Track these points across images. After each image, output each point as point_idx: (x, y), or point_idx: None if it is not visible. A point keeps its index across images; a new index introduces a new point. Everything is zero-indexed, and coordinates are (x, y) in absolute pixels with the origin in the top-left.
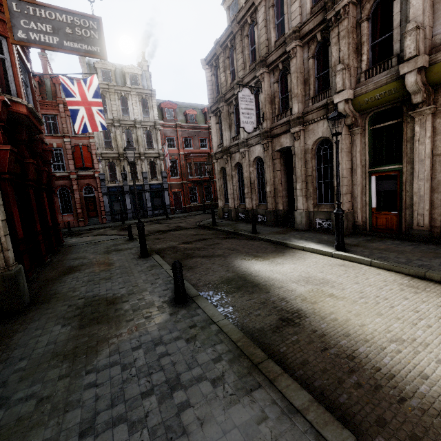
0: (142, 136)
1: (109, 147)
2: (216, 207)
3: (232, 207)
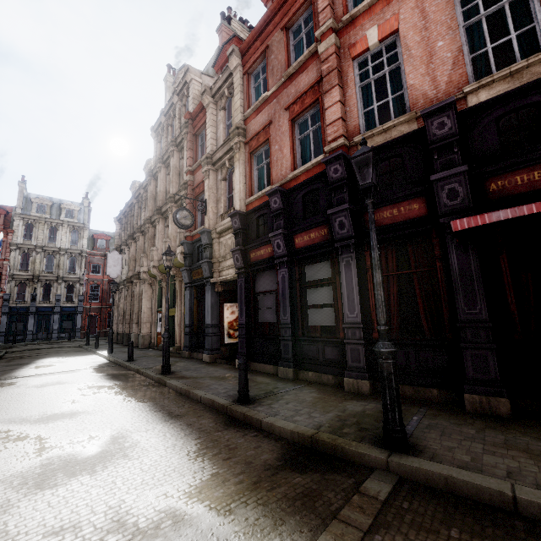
0: (65, 261)
1: (25, 269)
2: None
3: (115, 331)
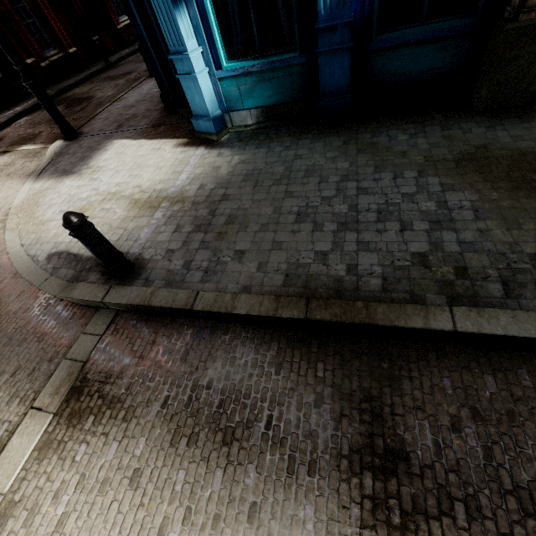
0: None
1: None
2: None
3: None
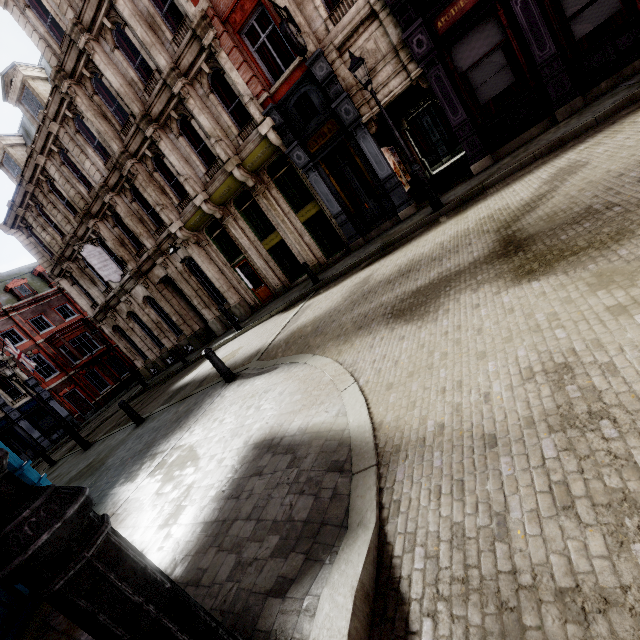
0: None
1: None
2: (141, 375)
3: (154, 358)
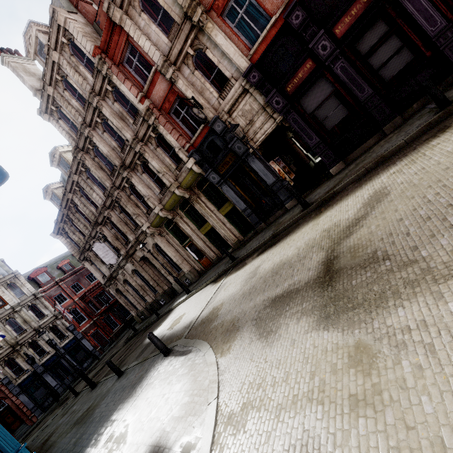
0: (27, 314)
1: None
2: None
3: (142, 309)
